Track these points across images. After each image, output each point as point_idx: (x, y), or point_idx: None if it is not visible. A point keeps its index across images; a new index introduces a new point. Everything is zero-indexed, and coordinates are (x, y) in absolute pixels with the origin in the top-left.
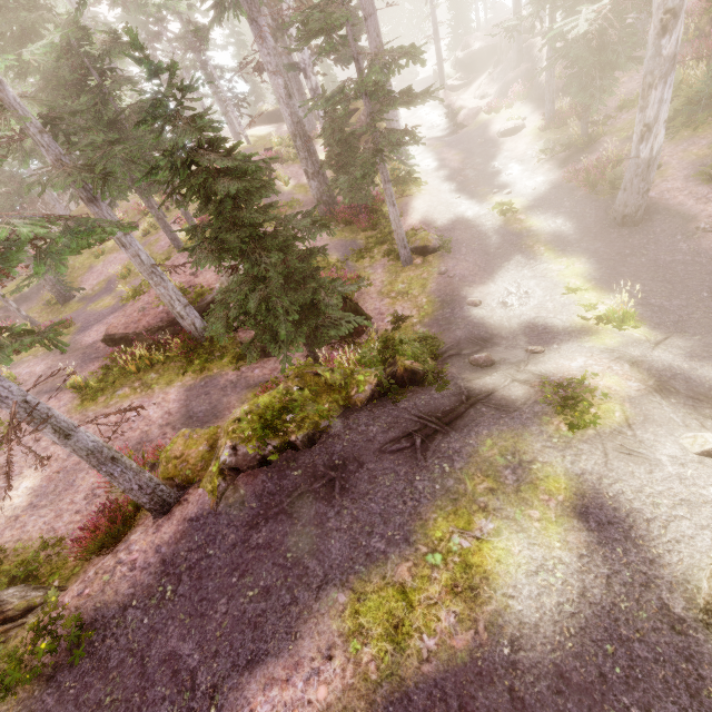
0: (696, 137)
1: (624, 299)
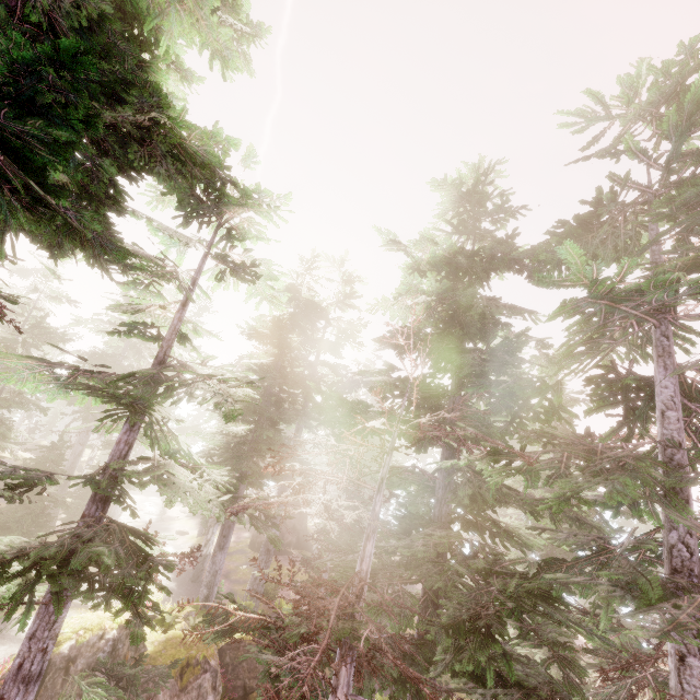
0: (236, 561)
1: (160, 595)
